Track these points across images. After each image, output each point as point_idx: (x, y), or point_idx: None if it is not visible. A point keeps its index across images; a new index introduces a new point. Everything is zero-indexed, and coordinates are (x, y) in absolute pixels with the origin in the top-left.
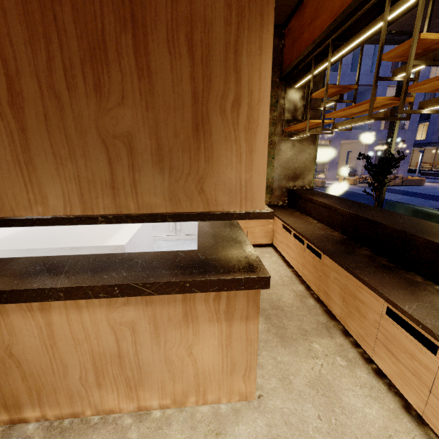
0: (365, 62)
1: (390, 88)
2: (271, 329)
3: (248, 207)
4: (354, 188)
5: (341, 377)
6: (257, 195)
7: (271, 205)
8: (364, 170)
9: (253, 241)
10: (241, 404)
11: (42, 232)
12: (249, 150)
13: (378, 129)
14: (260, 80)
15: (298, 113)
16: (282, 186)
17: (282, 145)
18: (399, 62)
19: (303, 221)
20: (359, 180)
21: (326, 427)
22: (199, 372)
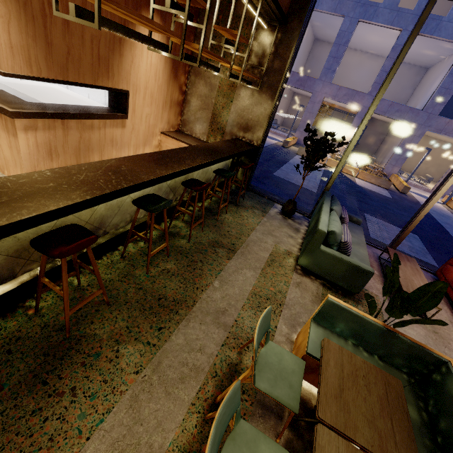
0: None
1: None
2: None
3: None
4: (439, 211)
5: None
6: (1, 61)
7: None
8: None
9: None
10: None
11: (39, 89)
12: None
13: None
14: None
15: (265, 60)
16: (233, 133)
17: (242, 91)
18: None
19: None
20: None
21: None
22: (5, 157)
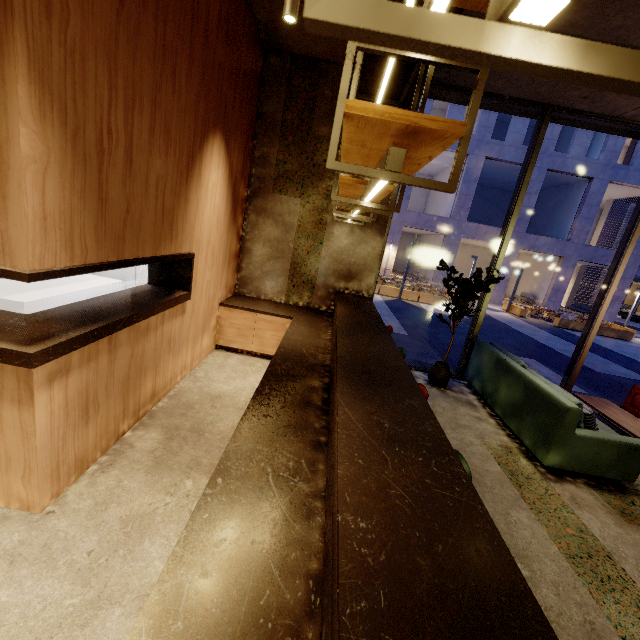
0: (580, 141)
1: (614, 185)
2: (158, 451)
3: (8, 263)
4: (514, 322)
5: (173, 522)
6: (17, 250)
7: (311, 308)
8: (548, 300)
9: (260, 349)
10: (20, 513)
11: None
12: (2, 195)
13: (581, 243)
14: (8, 116)
15: None
16: (329, 285)
17: (335, 228)
18: (635, 150)
19: (312, 333)
20: (532, 311)
21: (84, 563)
22: None
